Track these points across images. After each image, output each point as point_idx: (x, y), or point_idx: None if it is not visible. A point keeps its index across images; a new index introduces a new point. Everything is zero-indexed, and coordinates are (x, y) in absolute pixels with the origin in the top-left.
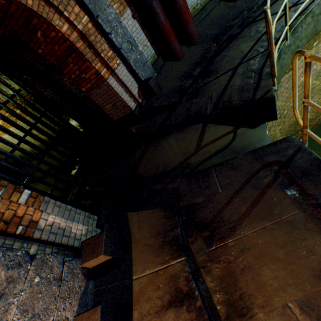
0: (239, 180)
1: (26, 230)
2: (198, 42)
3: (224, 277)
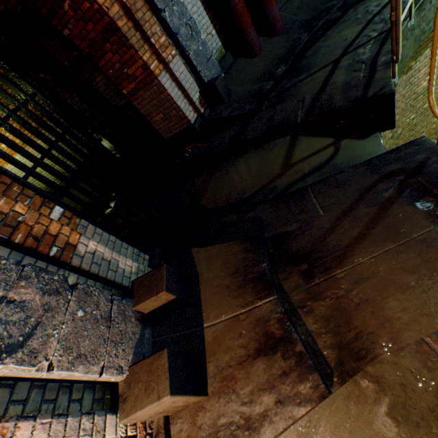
0: (348, 198)
1: (62, 253)
2: (282, 32)
3: (332, 316)
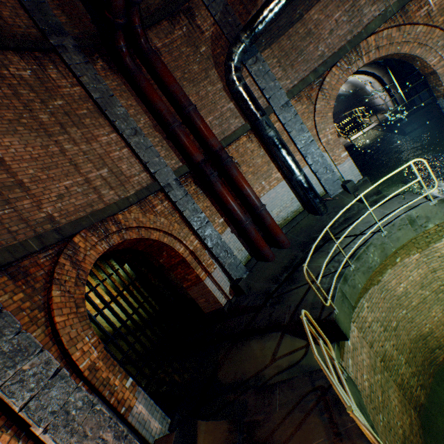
0: (293, 401)
1: (126, 411)
2: (288, 246)
3: None
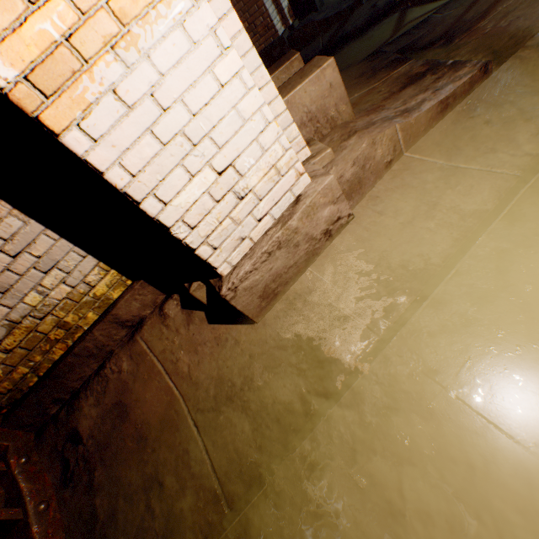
0: None
1: None
2: None
3: (480, 46)
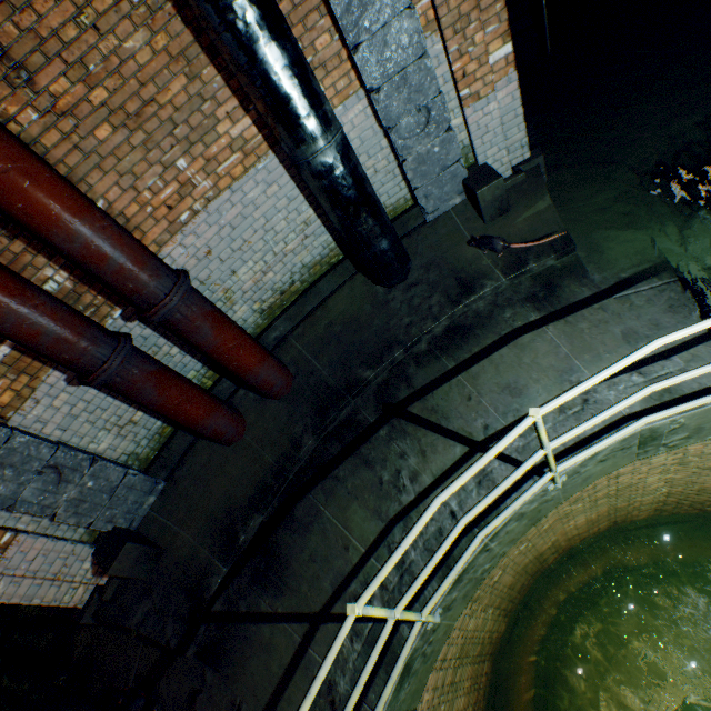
0: None
1: None
2: (286, 393)
3: None
